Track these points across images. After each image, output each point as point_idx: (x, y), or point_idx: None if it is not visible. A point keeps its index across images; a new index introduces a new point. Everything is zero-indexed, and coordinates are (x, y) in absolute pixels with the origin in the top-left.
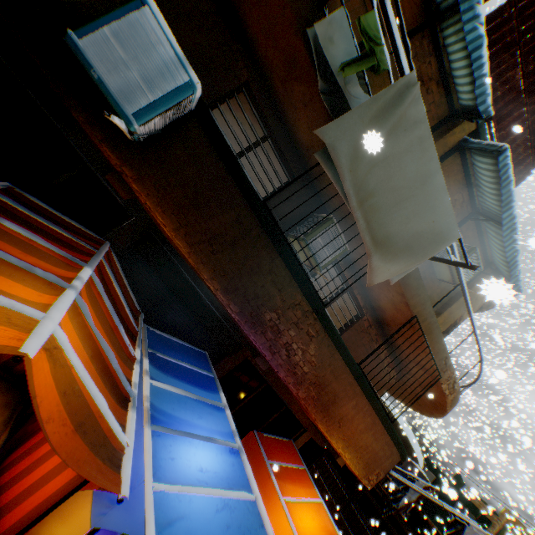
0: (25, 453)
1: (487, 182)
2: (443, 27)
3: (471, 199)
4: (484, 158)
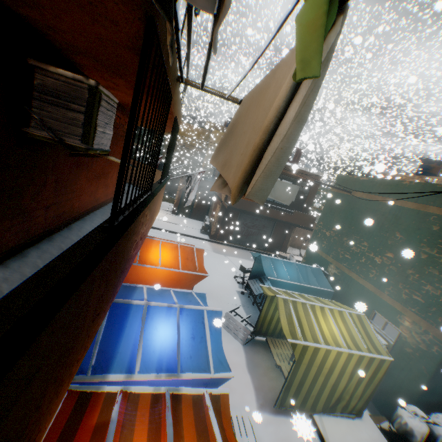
0: None
1: None
2: None
3: None
4: None
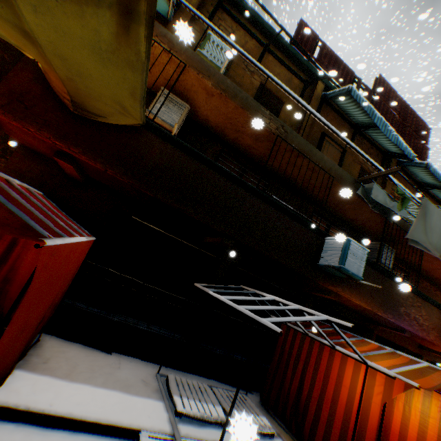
0: (383, 434)
1: (423, 175)
2: (363, 129)
3: (413, 181)
4: (416, 167)
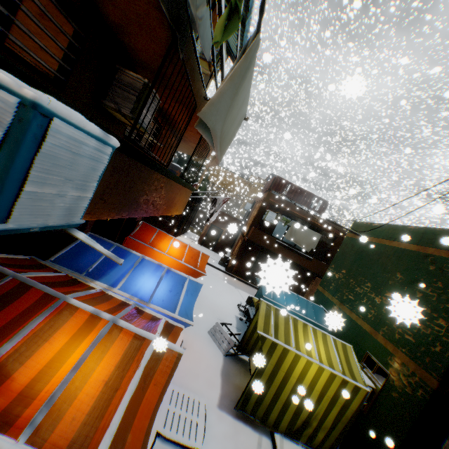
0: None
1: None
2: None
3: None
4: None
